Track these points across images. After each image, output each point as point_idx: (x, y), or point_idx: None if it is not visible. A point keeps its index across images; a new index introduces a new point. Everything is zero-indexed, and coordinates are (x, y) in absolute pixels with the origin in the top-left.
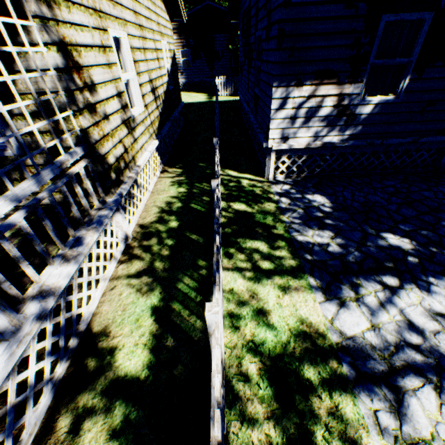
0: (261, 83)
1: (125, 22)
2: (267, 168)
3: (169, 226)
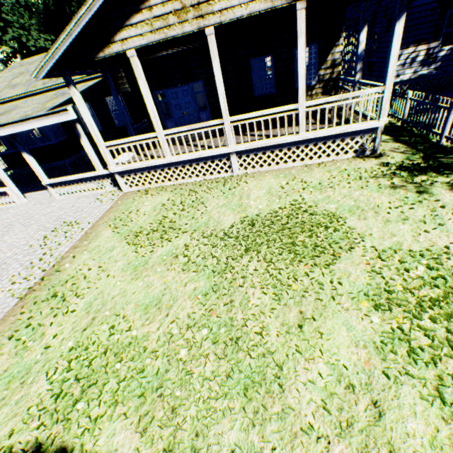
0: (380, 54)
1: None
2: None
3: None
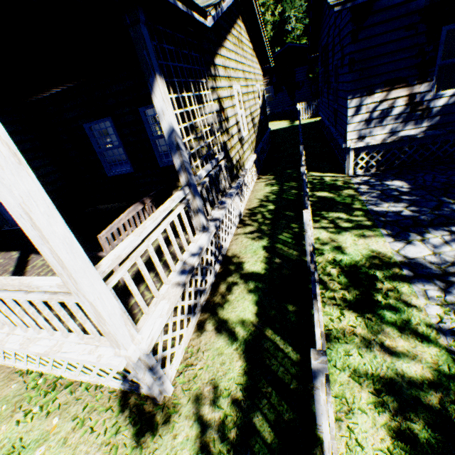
0: (339, 99)
1: (239, 79)
2: (347, 165)
3: (267, 208)
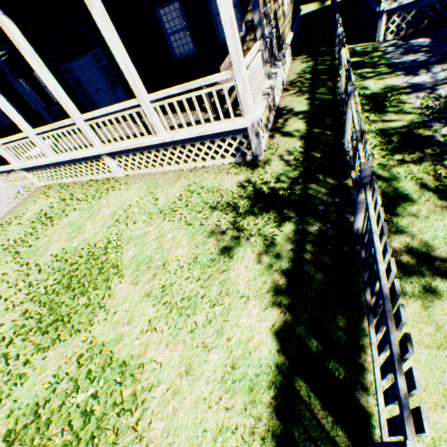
0: None
1: None
2: (378, 32)
3: (305, 78)
